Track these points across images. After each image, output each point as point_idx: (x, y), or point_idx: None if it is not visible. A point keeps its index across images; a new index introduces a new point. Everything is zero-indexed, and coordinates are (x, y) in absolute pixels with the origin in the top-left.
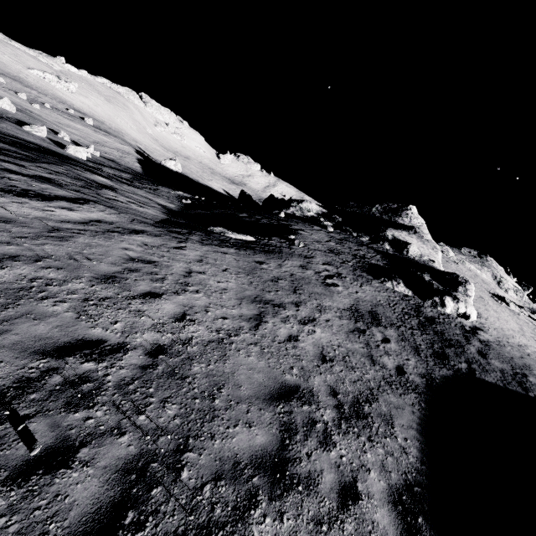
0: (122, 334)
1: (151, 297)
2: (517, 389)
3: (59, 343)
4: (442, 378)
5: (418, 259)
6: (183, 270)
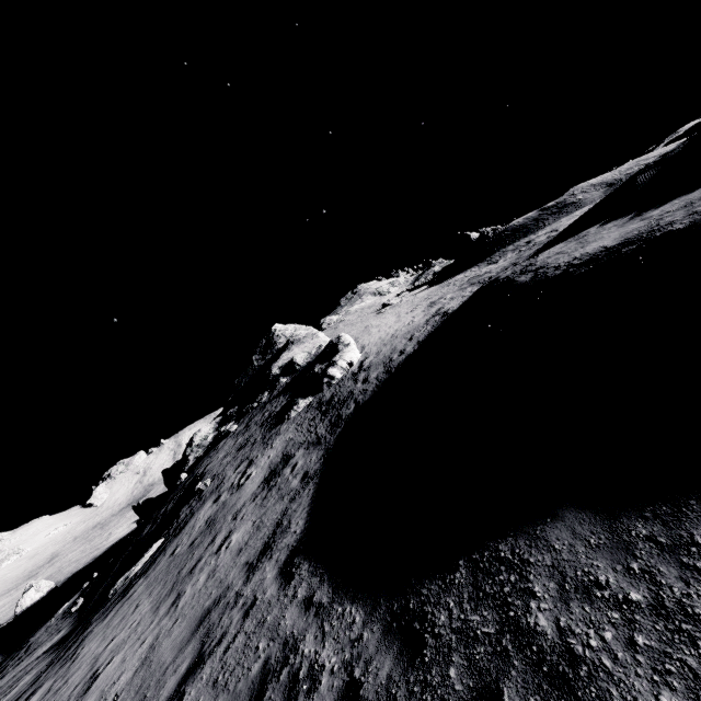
0: None
1: None
2: (385, 378)
3: None
4: (336, 440)
5: (310, 359)
6: (88, 667)
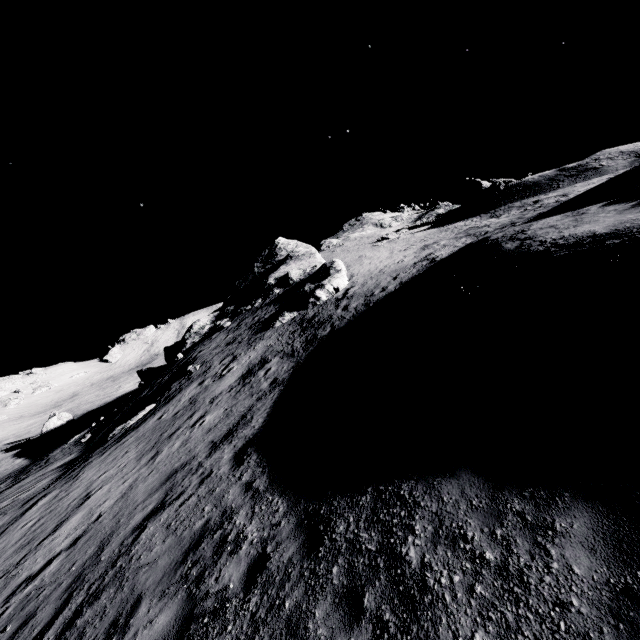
0: (45, 559)
1: (59, 526)
2: (362, 310)
3: (0, 602)
4: (306, 356)
5: (303, 276)
6: (84, 488)
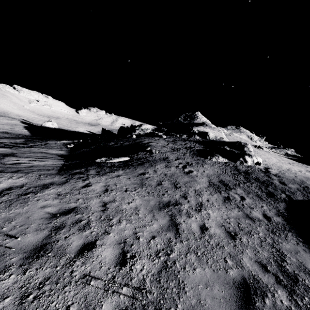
0: None
1: (88, 251)
2: None
3: None
4: (286, 211)
5: (215, 139)
6: (99, 206)
